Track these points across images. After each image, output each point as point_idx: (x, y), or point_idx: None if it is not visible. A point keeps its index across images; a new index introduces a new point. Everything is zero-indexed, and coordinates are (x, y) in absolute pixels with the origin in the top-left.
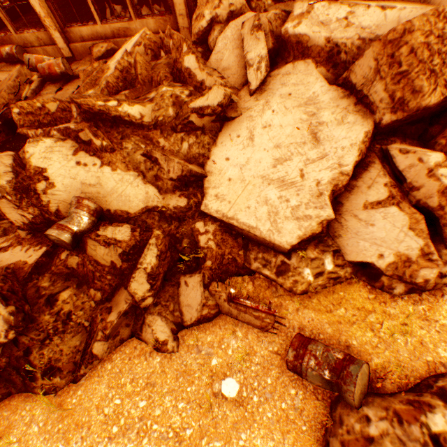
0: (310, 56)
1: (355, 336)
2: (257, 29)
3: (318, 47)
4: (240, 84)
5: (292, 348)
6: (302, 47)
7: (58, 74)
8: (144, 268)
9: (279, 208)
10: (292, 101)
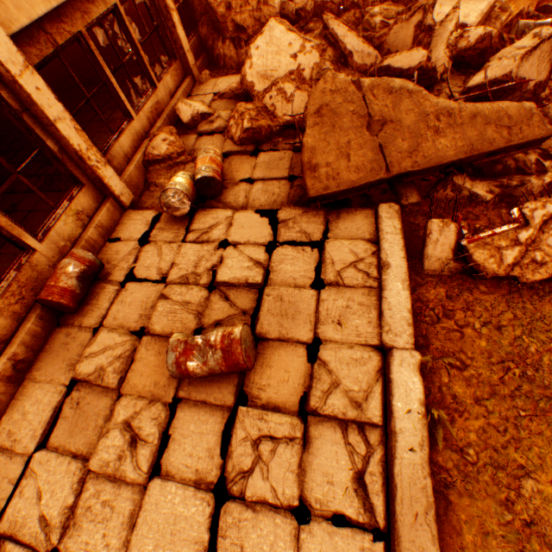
0: None
1: (524, 4)
2: None
3: None
4: None
5: (548, 4)
6: None
7: (222, 167)
8: None
9: None
10: None
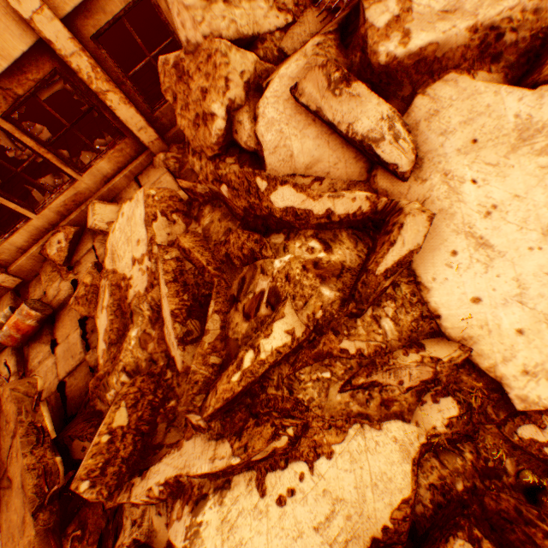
0: (446, 69)
1: None
2: (345, 83)
3: (458, 48)
4: (360, 172)
5: None
6: (425, 64)
7: (35, 326)
8: None
9: None
10: (492, 148)
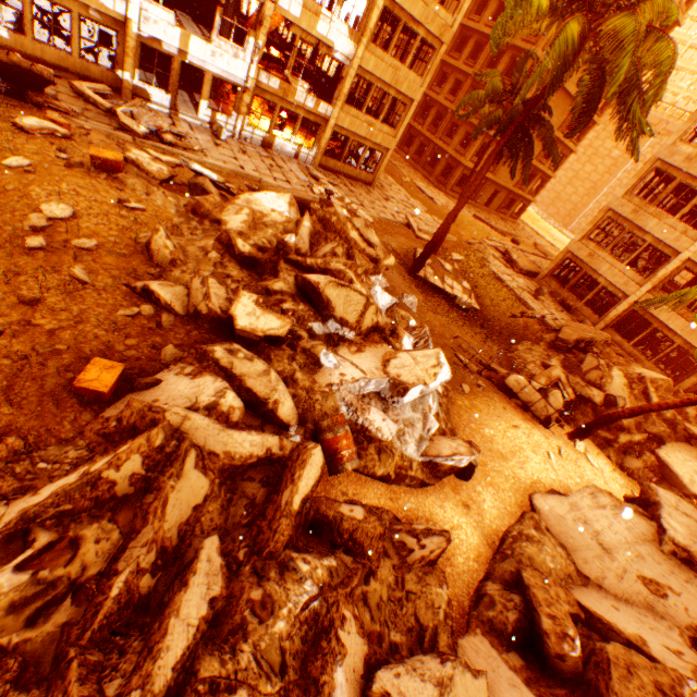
0: None
1: None
2: None
3: None
4: None
5: None
6: None
7: None
8: (631, 437)
9: (695, 482)
10: None
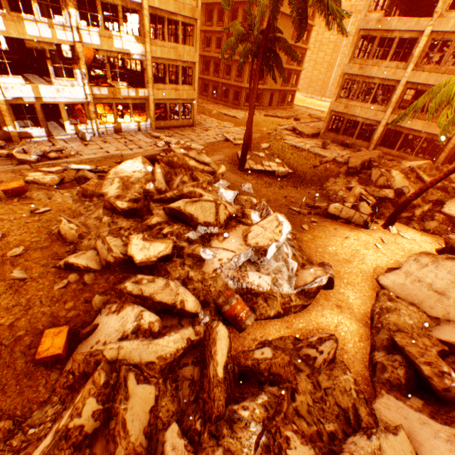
0: None
1: None
2: None
3: None
4: None
5: None
6: None
7: None
8: (422, 209)
9: None
10: None
